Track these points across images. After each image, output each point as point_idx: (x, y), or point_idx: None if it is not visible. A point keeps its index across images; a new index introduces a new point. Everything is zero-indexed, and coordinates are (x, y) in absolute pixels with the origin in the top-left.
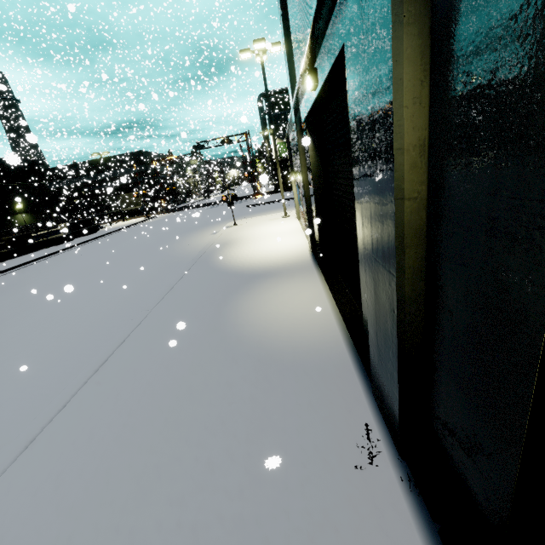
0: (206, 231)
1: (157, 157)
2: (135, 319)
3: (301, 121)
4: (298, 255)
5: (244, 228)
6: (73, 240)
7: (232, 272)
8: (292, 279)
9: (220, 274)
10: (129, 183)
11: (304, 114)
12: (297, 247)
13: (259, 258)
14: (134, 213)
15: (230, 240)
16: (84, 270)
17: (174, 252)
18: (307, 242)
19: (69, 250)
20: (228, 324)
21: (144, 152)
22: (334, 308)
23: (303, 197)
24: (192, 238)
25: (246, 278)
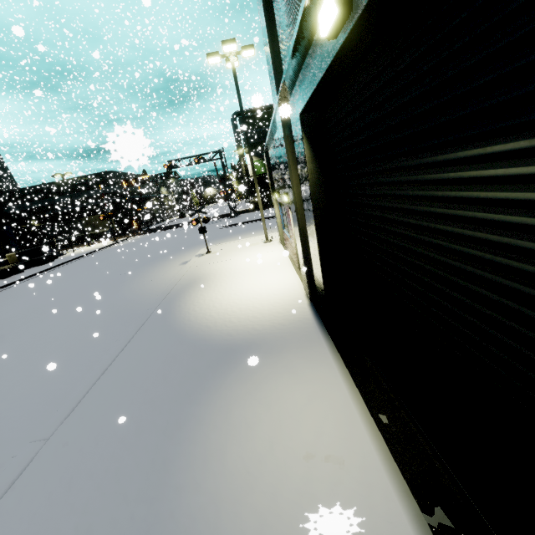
0: (175, 259)
1: (129, 177)
2: (6, 473)
3: (291, 121)
4: (292, 307)
5: (219, 257)
6: (23, 272)
7: (198, 341)
8: (291, 363)
9: (179, 344)
10: (96, 204)
11: (297, 108)
12: (288, 291)
13: (237, 311)
14: (102, 236)
15: (200, 276)
16: (10, 322)
17: (130, 292)
18: (300, 282)
19: (11, 287)
20: (174, 512)
21: (113, 172)
22: (390, 468)
23: (295, 226)
24: (157, 271)
25: (217, 355)
